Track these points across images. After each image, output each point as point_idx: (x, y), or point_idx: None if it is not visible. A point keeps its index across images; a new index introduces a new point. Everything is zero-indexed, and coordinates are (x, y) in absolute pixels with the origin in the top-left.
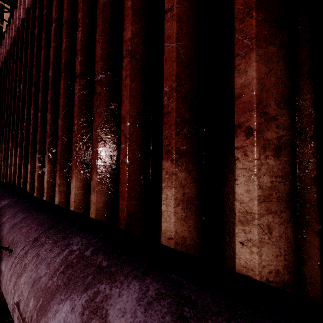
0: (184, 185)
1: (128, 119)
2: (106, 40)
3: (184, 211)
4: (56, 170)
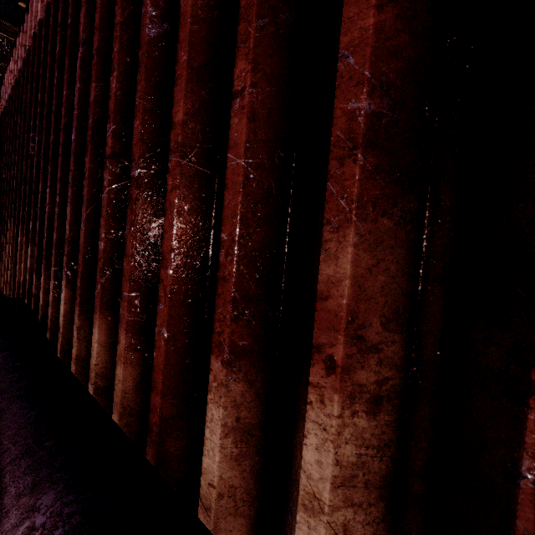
0: (241, 405)
1: (170, 263)
2: (151, 107)
3: (237, 445)
4: (75, 304)
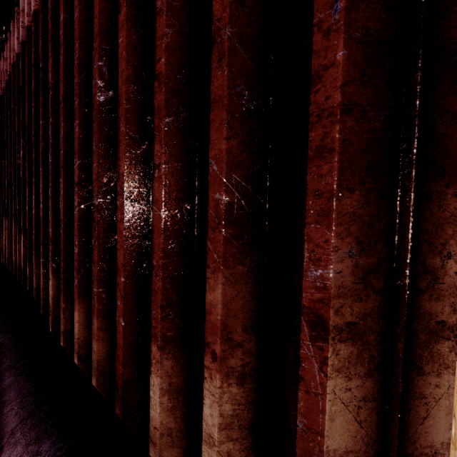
0: (171, 375)
1: (123, 273)
2: (104, 154)
3: (171, 401)
4: (60, 291)
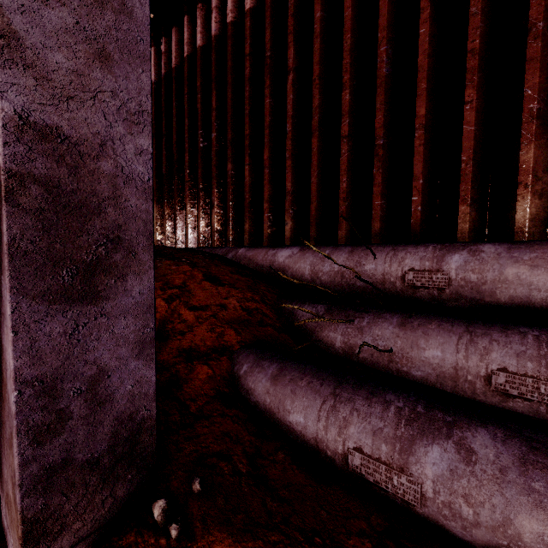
0: (475, 221)
1: (422, 178)
2: (387, 109)
3: (474, 236)
4: (310, 226)
